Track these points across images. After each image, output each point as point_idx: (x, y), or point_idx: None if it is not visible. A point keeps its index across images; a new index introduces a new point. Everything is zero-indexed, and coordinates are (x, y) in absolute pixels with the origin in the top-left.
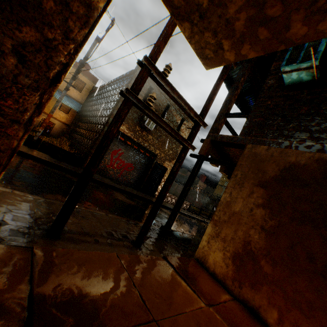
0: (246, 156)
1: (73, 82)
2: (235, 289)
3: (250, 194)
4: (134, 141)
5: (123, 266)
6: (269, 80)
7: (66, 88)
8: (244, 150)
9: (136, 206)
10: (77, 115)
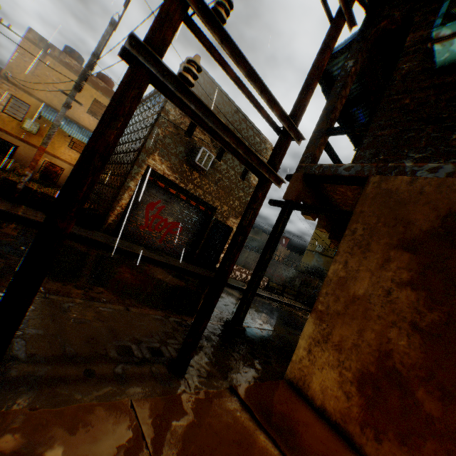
0: (369, 196)
1: (76, 93)
2: (367, 443)
3: (383, 264)
4: (181, 187)
5: (142, 433)
6: (402, 65)
7: (65, 104)
8: (366, 186)
9: (186, 287)
10: None
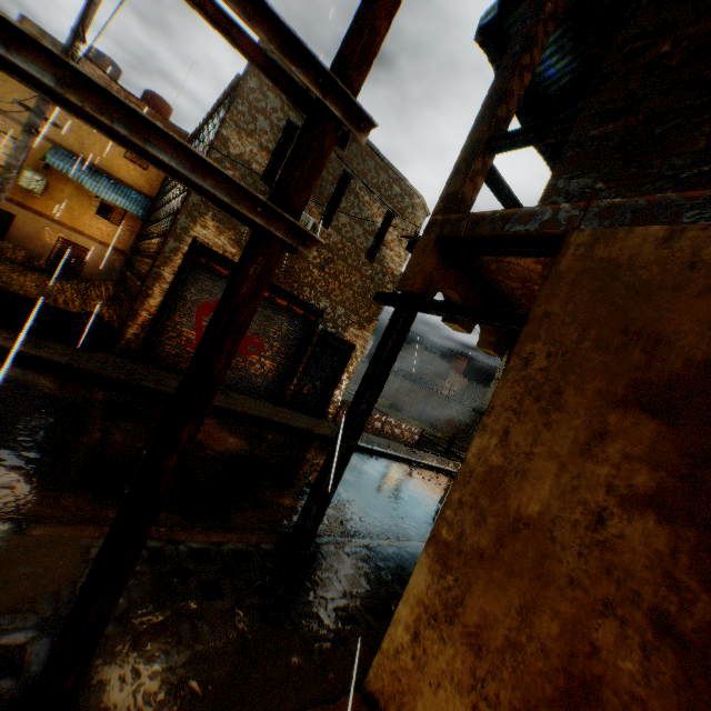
0: (567, 277)
1: (48, 107)
2: None
3: (589, 445)
4: None
5: None
6: None
7: (27, 126)
8: (560, 256)
9: (246, 454)
10: (142, 226)
